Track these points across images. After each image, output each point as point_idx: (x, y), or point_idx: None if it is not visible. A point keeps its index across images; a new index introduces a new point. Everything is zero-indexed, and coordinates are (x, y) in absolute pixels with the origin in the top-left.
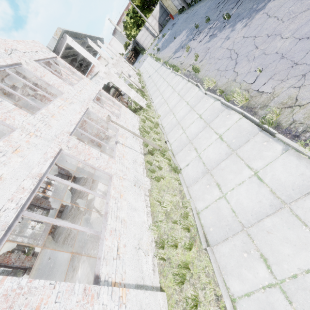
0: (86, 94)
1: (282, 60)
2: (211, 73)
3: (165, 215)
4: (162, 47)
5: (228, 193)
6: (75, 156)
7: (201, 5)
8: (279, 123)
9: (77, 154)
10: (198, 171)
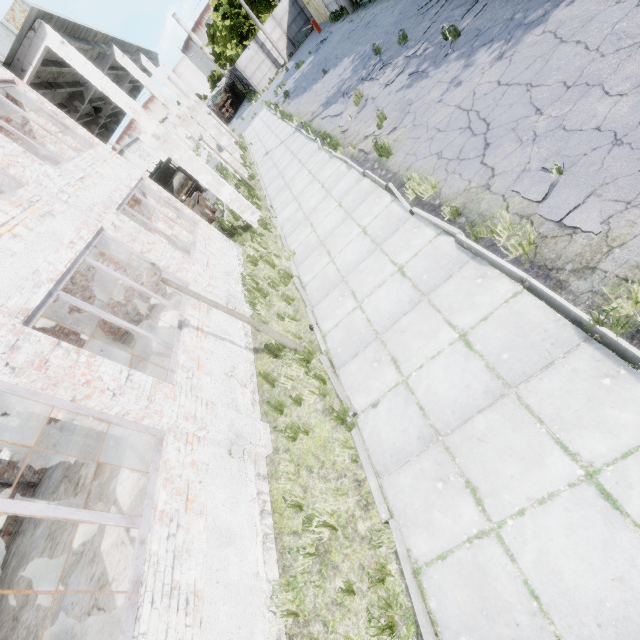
0: (99, 188)
1: (617, 150)
2: (421, 162)
3: (316, 553)
4: (297, 91)
5: (509, 524)
6: (39, 392)
7: (384, 6)
8: None
9: (47, 385)
10: (407, 430)
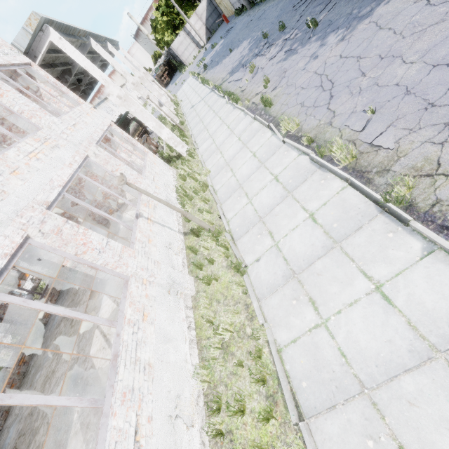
0: (85, 131)
1: (407, 97)
2: (291, 109)
3: (221, 348)
4: (212, 64)
5: (332, 319)
6: (57, 248)
7: (271, 4)
8: (412, 201)
9: (61, 244)
10: (276, 273)
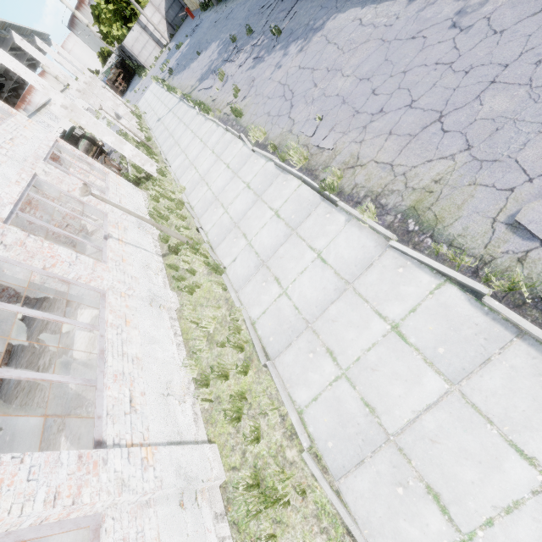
0: (26, 146)
1: (343, 106)
2: (259, 119)
3: (207, 341)
4: (179, 68)
5: (290, 287)
6: (22, 262)
7: (238, 2)
8: (341, 188)
9: (27, 257)
10: (250, 265)
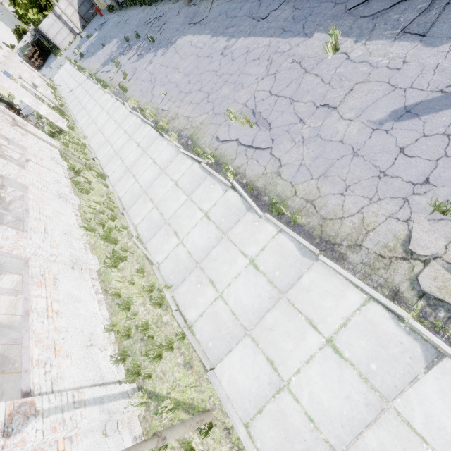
0: None
1: (176, 89)
2: (136, 93)
3: (95, 214)
4: (88, 53)
5: (139, 178)
6: None
7: (134, 12)
8: (168, 129)
9: None
10: (121, 172)
